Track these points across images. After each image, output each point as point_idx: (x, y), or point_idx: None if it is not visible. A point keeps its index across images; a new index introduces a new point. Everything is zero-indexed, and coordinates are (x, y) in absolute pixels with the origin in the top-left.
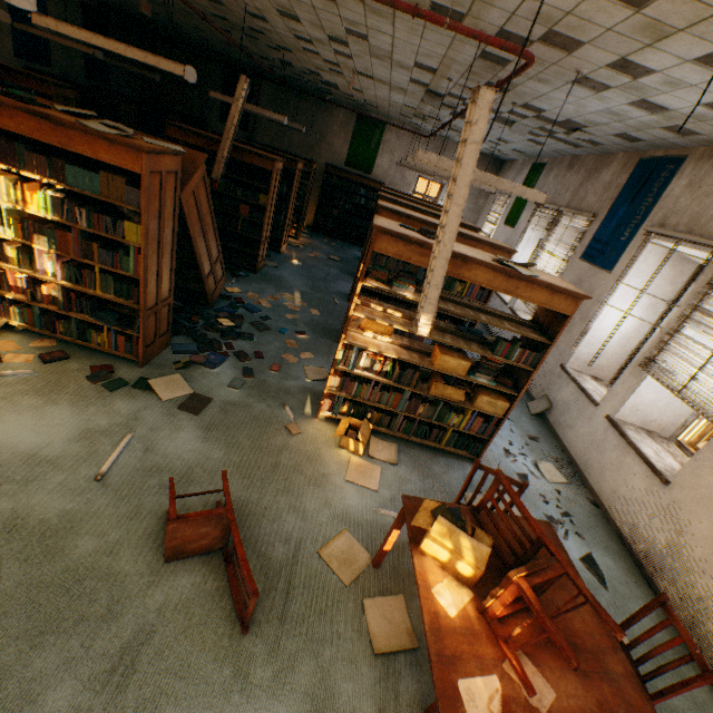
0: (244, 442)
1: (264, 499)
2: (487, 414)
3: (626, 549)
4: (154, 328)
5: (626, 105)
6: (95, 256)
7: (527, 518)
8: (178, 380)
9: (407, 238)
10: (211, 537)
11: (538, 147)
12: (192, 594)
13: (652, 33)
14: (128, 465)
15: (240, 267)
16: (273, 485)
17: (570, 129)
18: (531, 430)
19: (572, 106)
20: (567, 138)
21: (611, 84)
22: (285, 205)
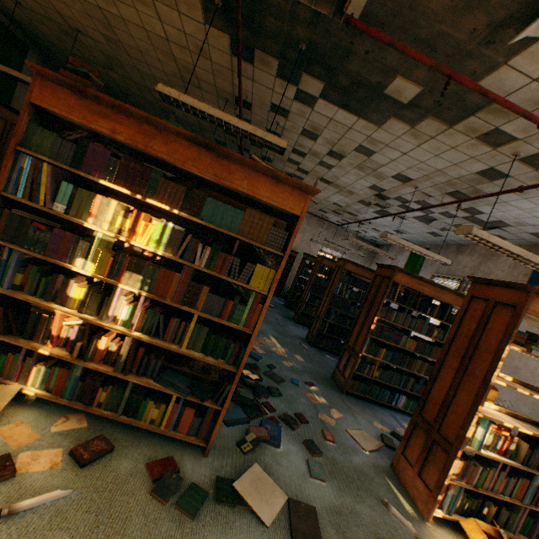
0: None
1: None
2: None
3: None
4: None
5: None
6: (198, 302)
7: None
8: (261, 475)
9: None
10: None
11: (431, 237)
12: None
13: None
14: None
15: None
16: None
17: (487, 227)
18: None
19: (520, 211)
20: None
21: None
22: None
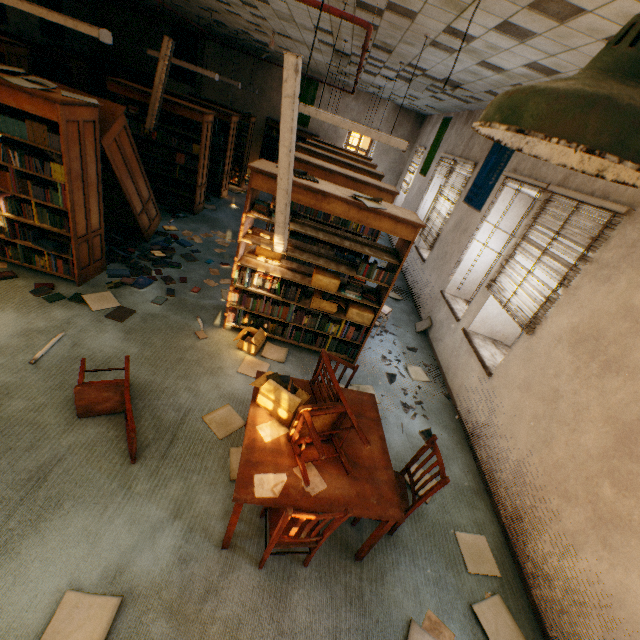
0: (157, 343)
1: (166, 382)
2: (360, 325)
3: (462, 428)
4: (88, 254)
5: (476, 65)
6: (30, 192)
7: (332, 380)
8: (109, 296)
9: (276, 177)
10: (114, 401)
11: (442, 103)
12: (97, 438)
13: (454, 7)
14: (58, 354)
15: (180, 210)
16: (176, 373)
17: (454, 87)
18: (412, 343)
19: (441, 66)
20: (456, 95)
21: (455, 47)
22: (223, 155)
